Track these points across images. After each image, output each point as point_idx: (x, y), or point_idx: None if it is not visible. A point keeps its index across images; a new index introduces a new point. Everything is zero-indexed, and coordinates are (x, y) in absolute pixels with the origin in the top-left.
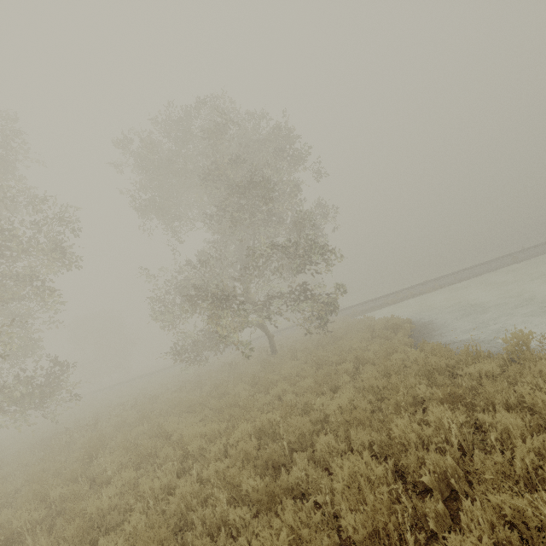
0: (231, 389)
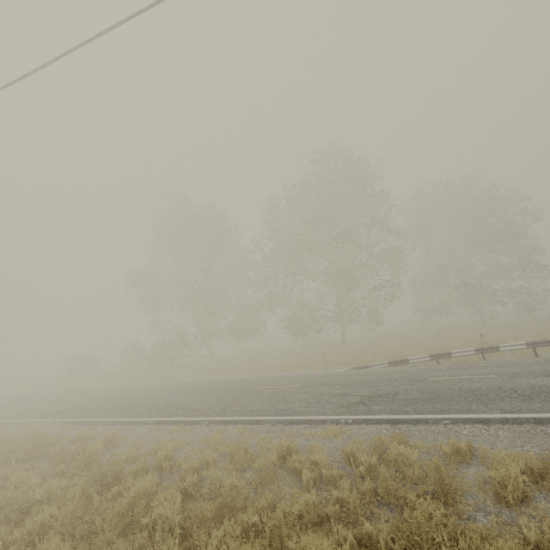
0: (486, 330)
